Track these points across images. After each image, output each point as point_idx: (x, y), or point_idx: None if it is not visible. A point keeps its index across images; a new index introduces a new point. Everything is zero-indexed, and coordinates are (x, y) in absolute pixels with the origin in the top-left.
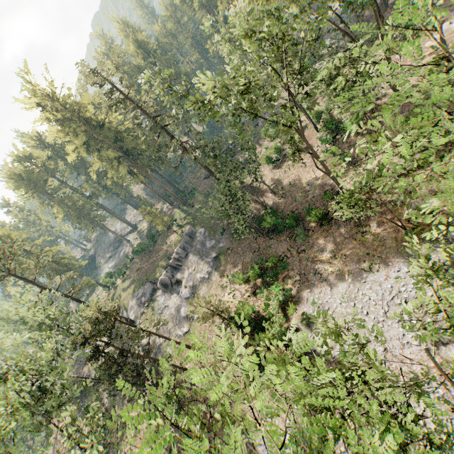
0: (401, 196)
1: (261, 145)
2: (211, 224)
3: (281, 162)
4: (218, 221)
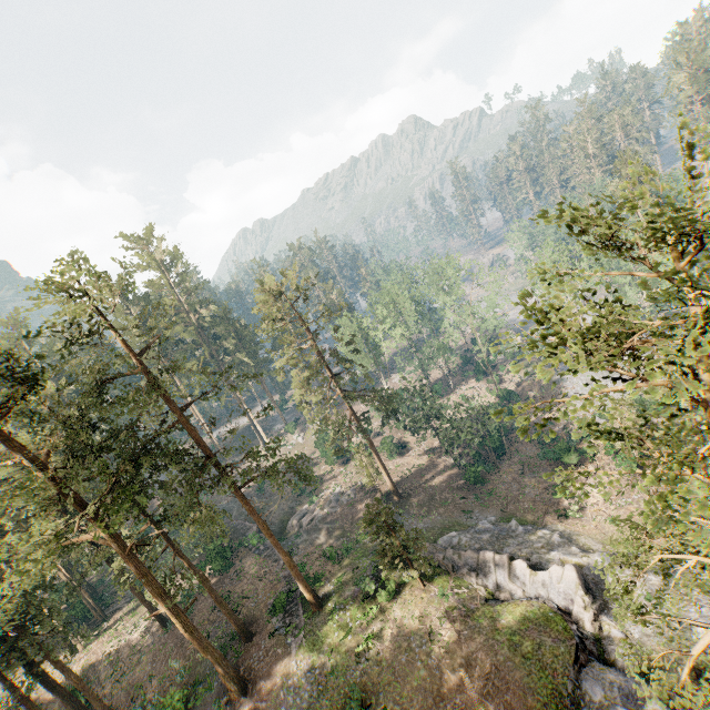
0: (515, 381)
1: (336, 476)
2: (438, 527)
3: (402, 449)
4: (439, 517)
